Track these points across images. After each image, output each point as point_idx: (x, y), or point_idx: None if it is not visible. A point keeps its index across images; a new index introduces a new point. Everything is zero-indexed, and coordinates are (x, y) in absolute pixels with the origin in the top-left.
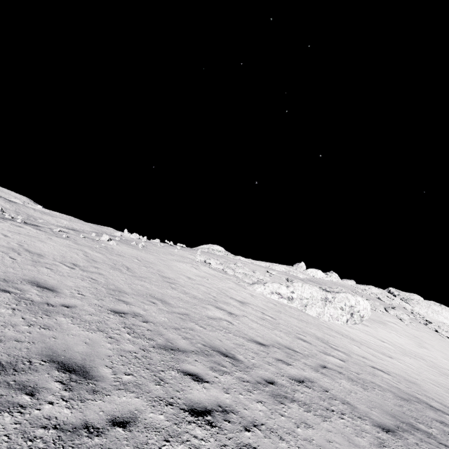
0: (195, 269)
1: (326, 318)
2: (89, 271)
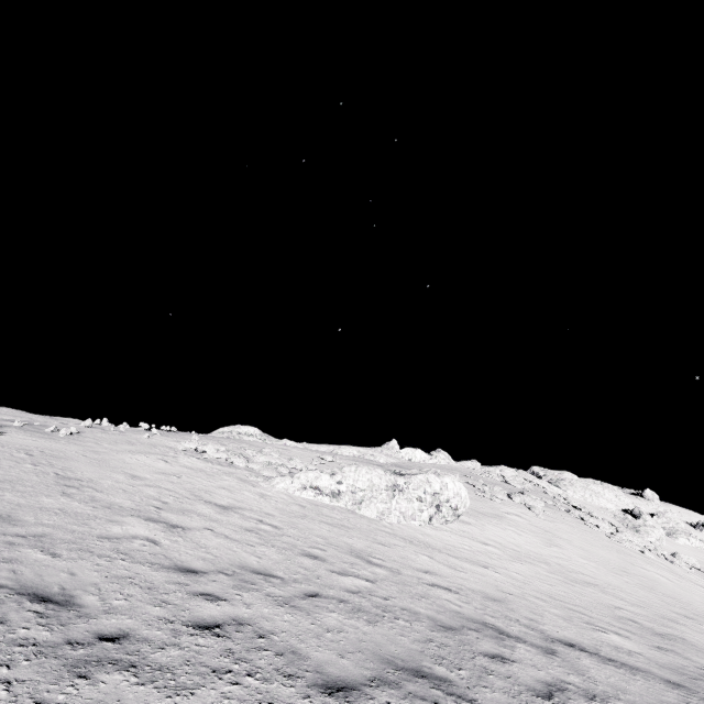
0: (164, 462)
1: (394, 518)
2: None
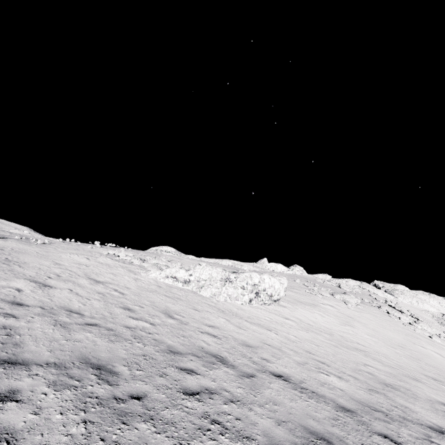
0: (86, 259)
1: (222, 298)
2: None
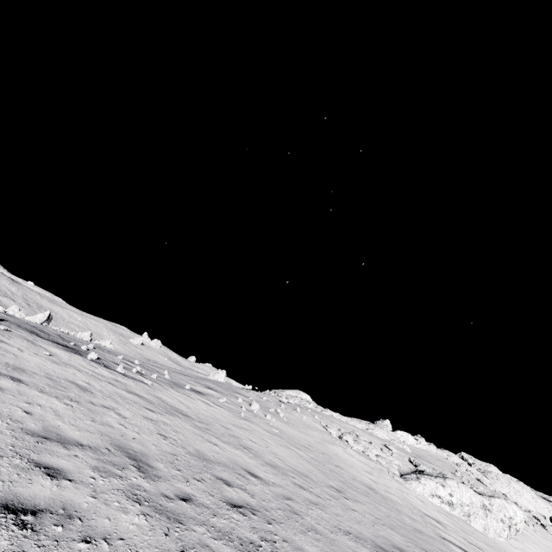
0: (350, 456)
1: (492, 533)
2: (354, 500)
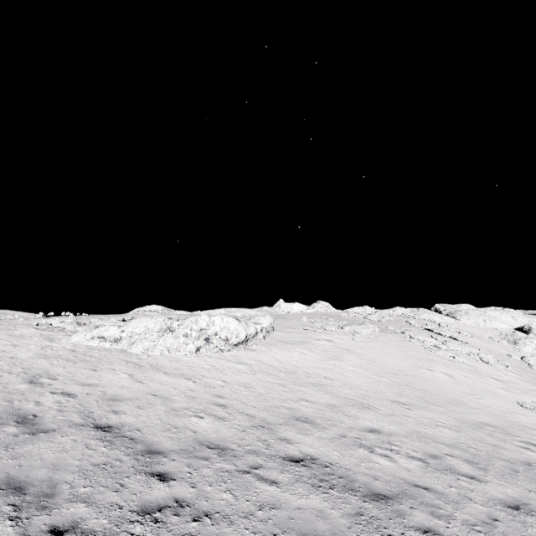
0: None
1: (157, 351)
2: None
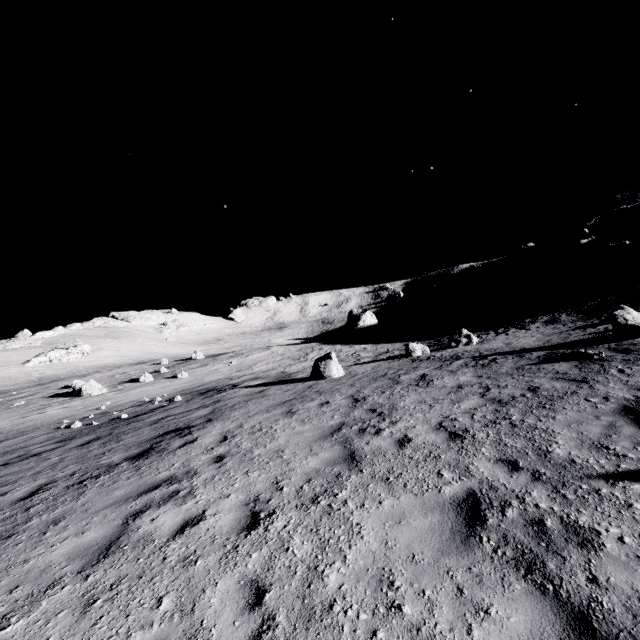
0: None
1: (72, 360)
2: None
